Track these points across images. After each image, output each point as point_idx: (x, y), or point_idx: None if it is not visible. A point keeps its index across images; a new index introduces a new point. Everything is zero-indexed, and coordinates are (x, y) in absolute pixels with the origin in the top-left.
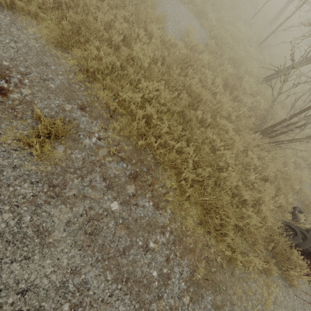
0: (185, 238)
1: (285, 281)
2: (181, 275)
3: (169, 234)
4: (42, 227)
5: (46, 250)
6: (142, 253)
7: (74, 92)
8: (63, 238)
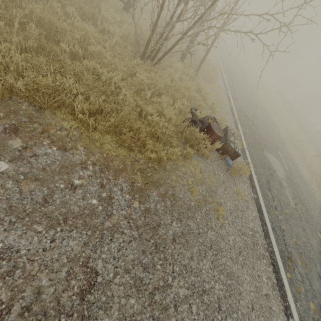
0: (112, 163)
1: (203, 157)
2: (122, 191)
3: (92, 167)
4: None
5: None
6: (69, 193)
7: None
8: None
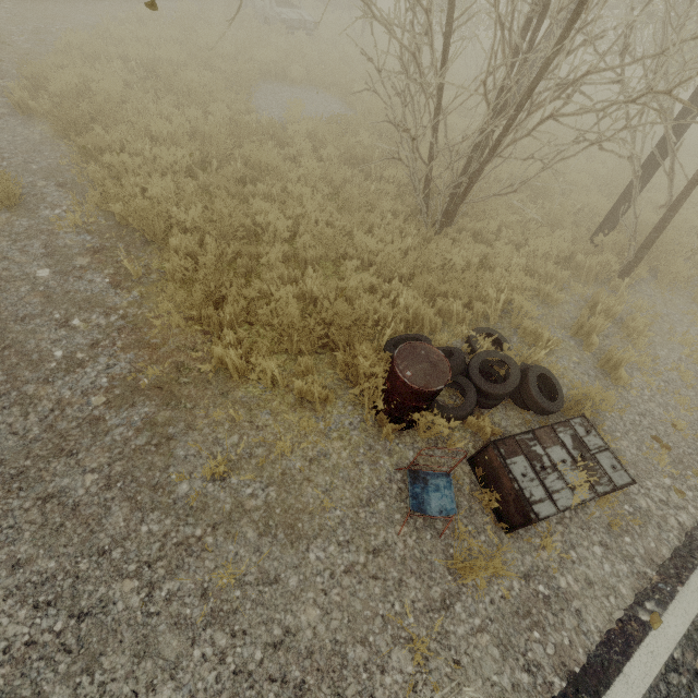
0: (148, 330)
1: (374, 440)
2: (107, 369)
3: (117, 319)
4: None
5: None
6: (52, 327)
7: (61, 172)
8: None
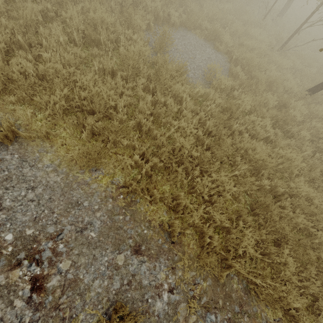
0: None
1: None
2: None
3: None
4: None
5: None
6: None
7: (120, 228)
8: None
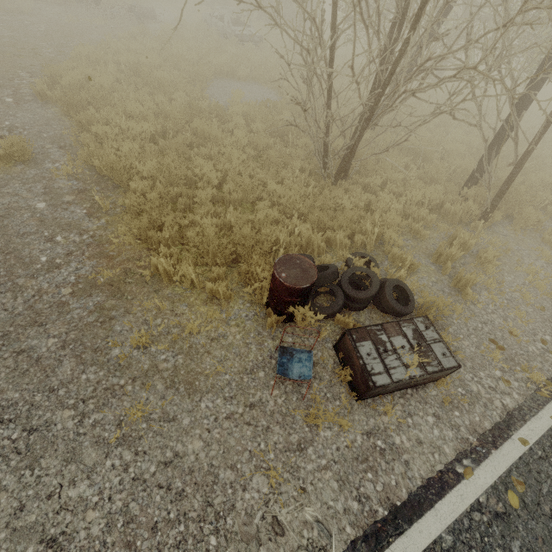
0: (109, 246)
1: (263, 328)
2: (76, 271)
3: (88, 237)
4: None
5: None
6: (42, 241)
7: (63, 139)
8: None
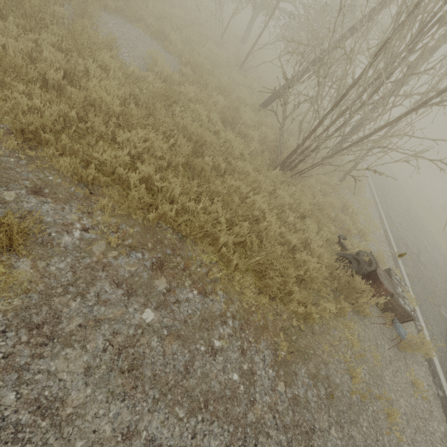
0: (252, 317)
1: (358, 315)
2: (264, 363)
3: (232, 321)
4: (45, 398)
5: (68, 428)
6: (210, 360)
7: (10, 169)
8: (89, 397)
